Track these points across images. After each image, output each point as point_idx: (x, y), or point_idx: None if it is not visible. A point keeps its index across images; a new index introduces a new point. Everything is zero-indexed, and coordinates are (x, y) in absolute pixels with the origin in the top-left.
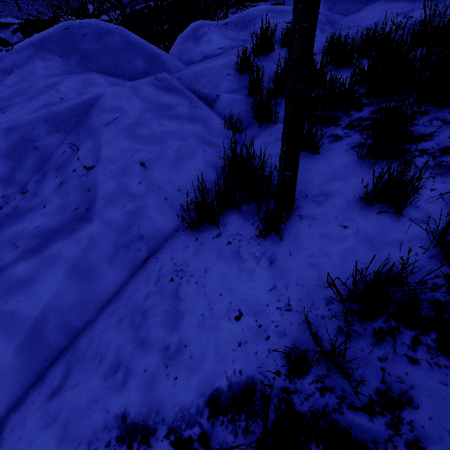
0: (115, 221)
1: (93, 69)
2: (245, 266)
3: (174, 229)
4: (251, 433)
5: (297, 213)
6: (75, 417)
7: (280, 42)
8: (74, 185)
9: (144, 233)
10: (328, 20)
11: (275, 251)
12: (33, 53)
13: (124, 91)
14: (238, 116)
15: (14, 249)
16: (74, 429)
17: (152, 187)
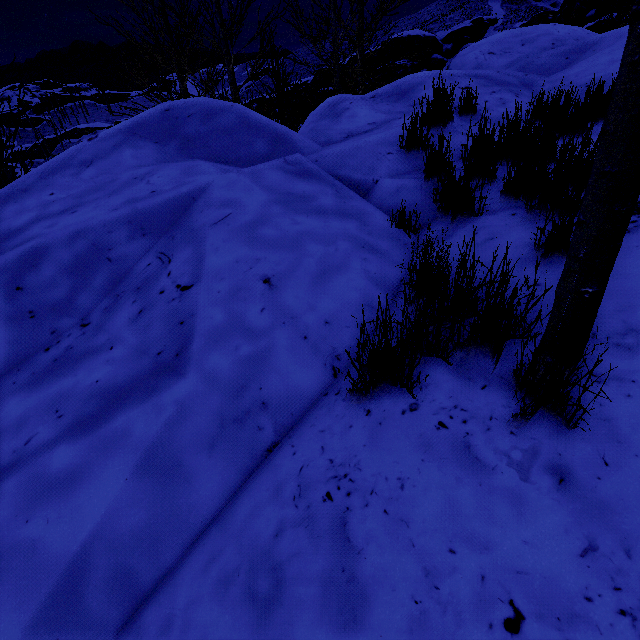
0: (222, 374)
1: (197, 156)
2: (495, 481)
3: (321, 390)
4: None
5: (583, 368)
6: None
7: (457, 111)
8: (160, 314)
9: (269, 396)
10: (522, 81)
11: (562, 452)
12: (122, 140)
13: (241, 179)
14: (409, 208)
15: (55, 420)
16: None
17: (283, 317)
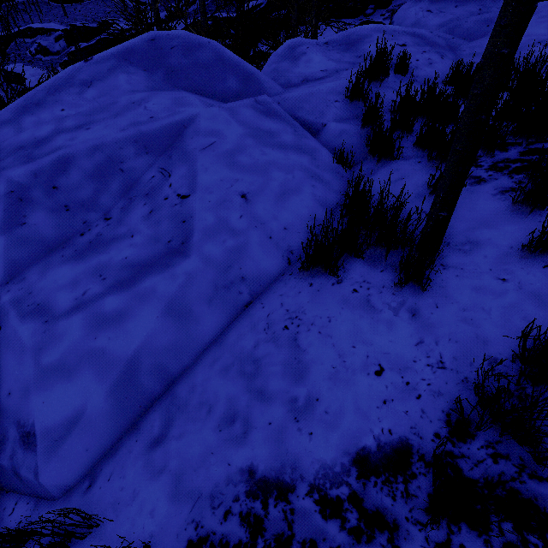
0: (215, 257)
1: (181, 86)
2: (380, 316)
3: (280, 272)
4: (412, 497)
5: (438, 262)
6: (188, 468)
7: (393, 67)
8: (167, 214)
9: (246, 273)
10: (449, 44)
11: (417, 302)
12: (115, 65)
13: (221, 113)
14: (347, 149)
15: (101, 281)
16: (189, 481)
17: (255, 223)
